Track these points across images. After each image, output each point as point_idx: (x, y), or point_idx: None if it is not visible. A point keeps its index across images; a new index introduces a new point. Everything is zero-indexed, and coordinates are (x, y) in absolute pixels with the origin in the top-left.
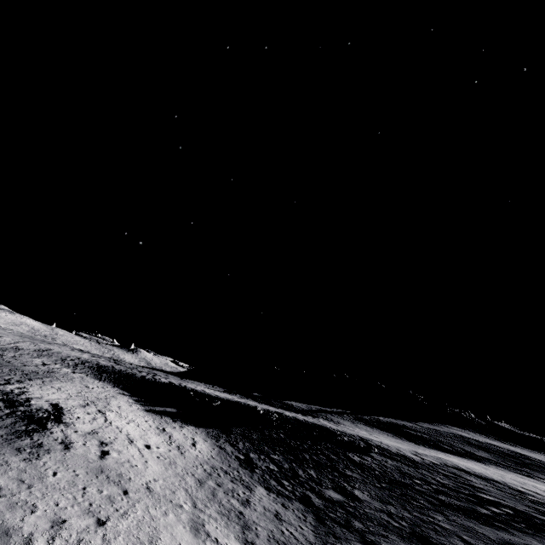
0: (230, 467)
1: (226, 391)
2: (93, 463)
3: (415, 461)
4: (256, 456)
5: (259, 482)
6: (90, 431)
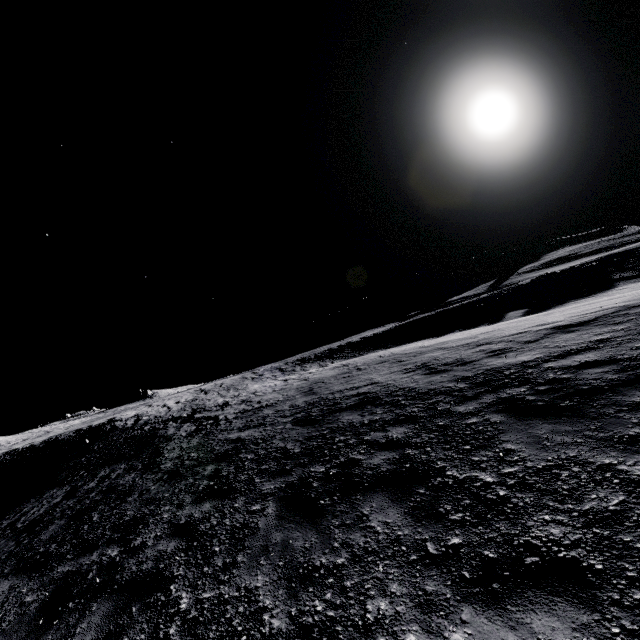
0: None
1: (400, 321)
2: None
3: None
4: None
5: None
6: None
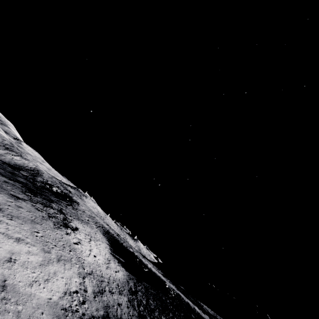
0: (123, 286)
1: (163, 275)
2: (70, 241)
3: None
4: (141, 294)
5: (128, 297)
6: (79, 238)
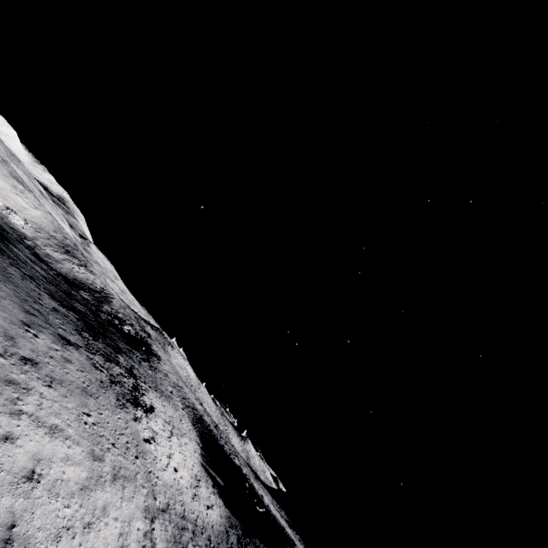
0: (218, 544)
1: (289, 522)
2: (138, 435)
3: None
4: None
5: None
6: (155, 430)
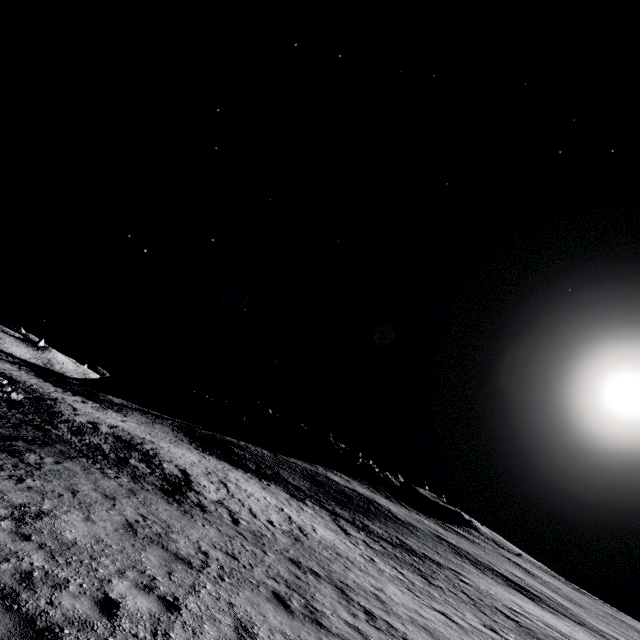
0: None
1: (16, 362)
2: None
3: (57, 416)
4: None
5: None
6: None
